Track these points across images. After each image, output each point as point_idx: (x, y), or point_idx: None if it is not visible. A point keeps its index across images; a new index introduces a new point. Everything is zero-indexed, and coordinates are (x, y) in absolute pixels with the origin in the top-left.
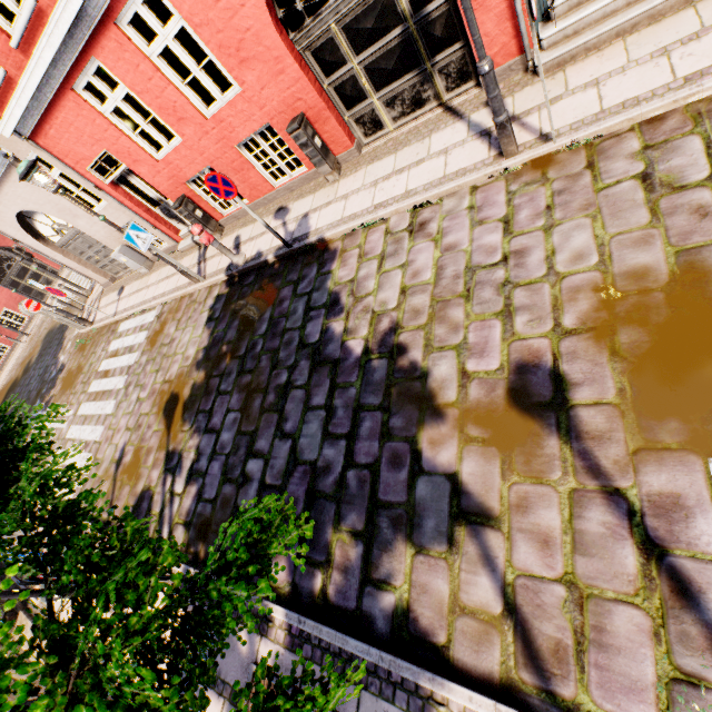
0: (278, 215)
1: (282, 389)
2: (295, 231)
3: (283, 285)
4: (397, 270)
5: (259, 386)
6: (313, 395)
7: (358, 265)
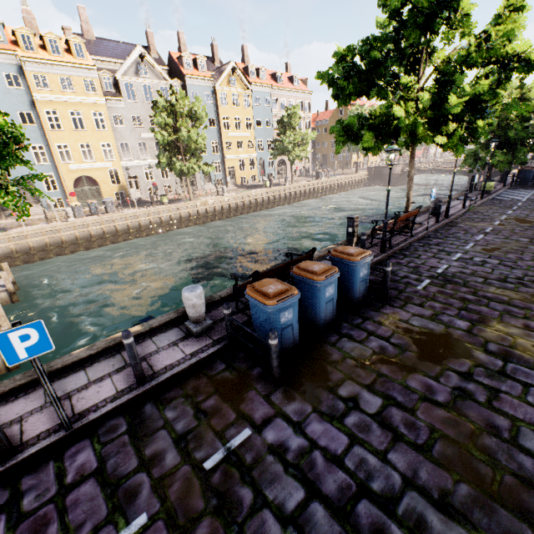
0: None
1: None
2: None
3: None
4: None
5: None
6: None
7: None
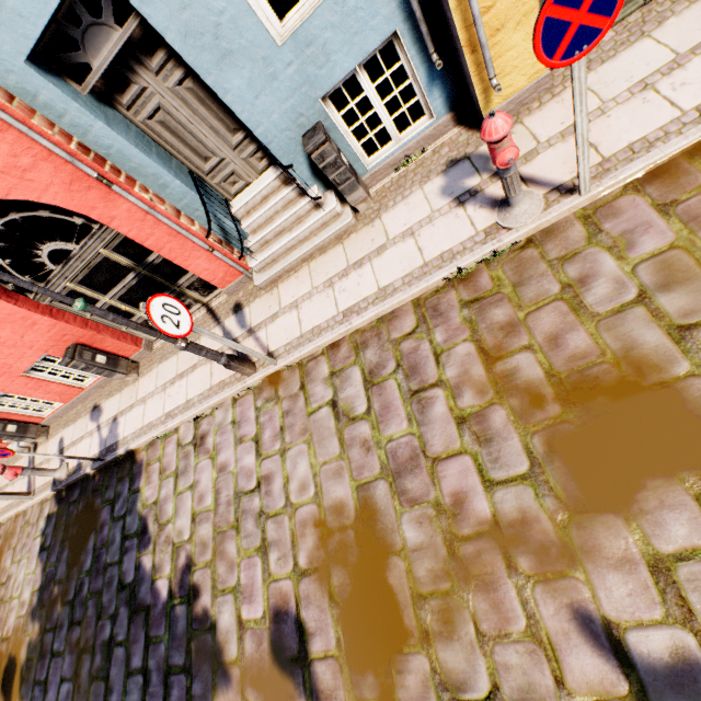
0: (94, 415)
1: (106, 648)
2: (107, 439)
3: (102, 504)
4: (188, 492)
5: (88, 644)
6: (132, 654)
7: (160, 483)
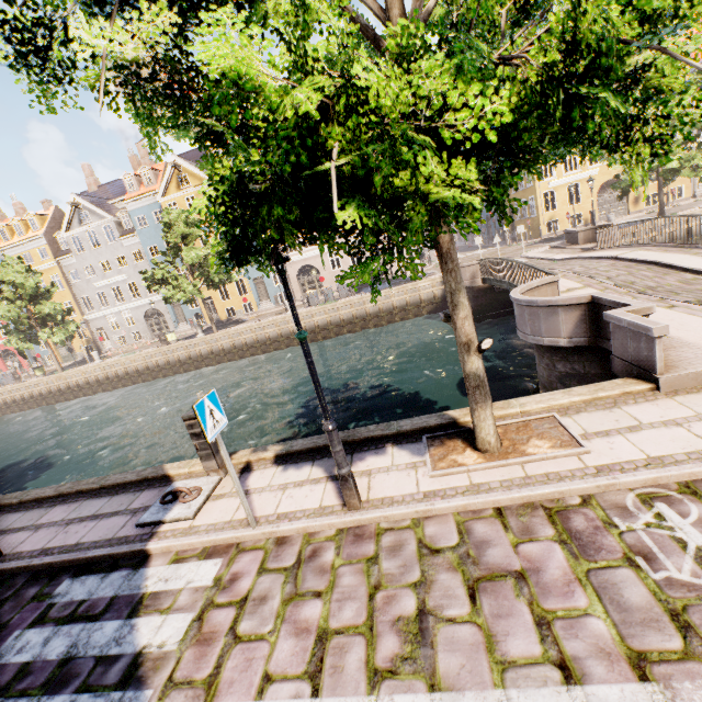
0: None
1: None
2: None
3: None
4: None
5: None
6: None
7: None
